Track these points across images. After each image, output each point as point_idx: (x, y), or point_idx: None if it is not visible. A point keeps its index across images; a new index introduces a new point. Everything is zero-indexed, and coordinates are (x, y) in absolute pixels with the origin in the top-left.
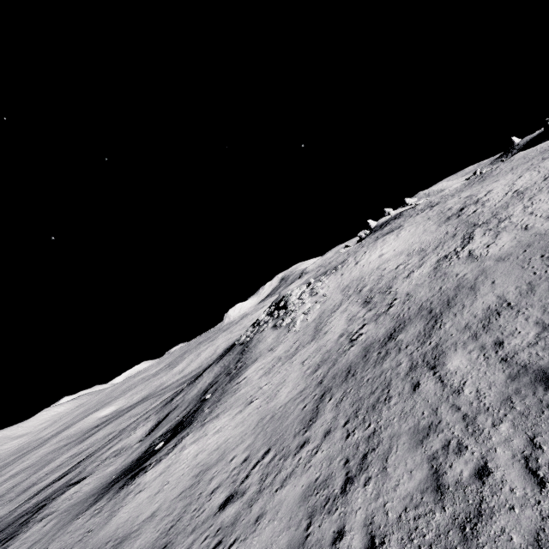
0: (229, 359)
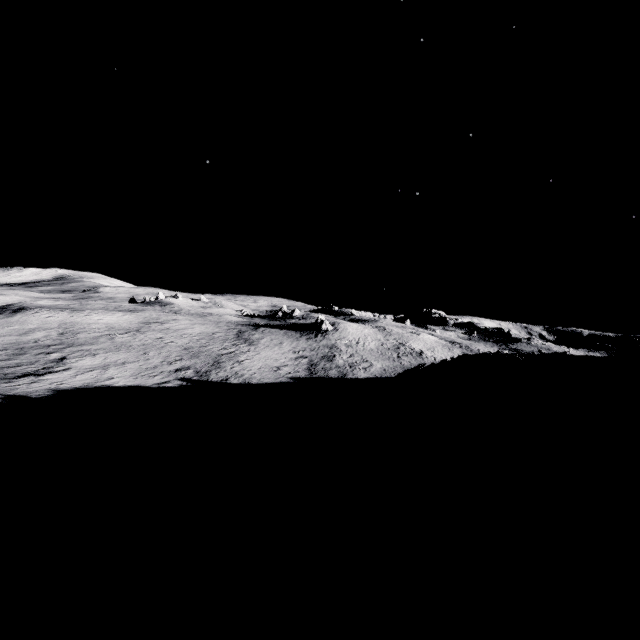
0: None
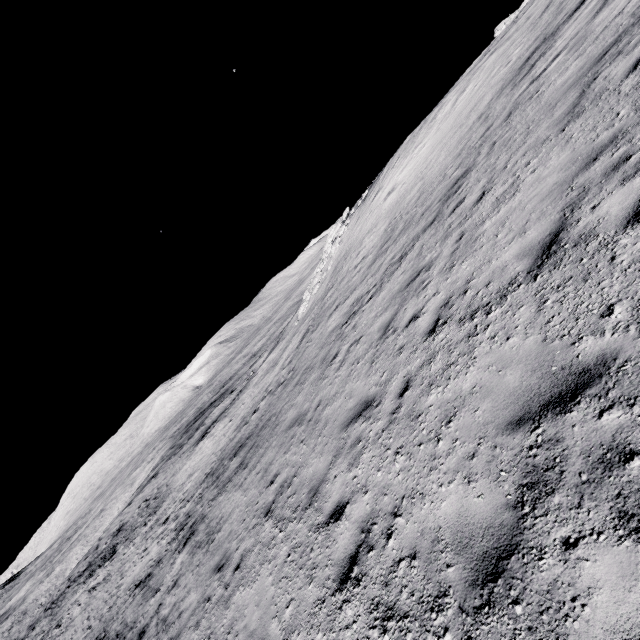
0: None
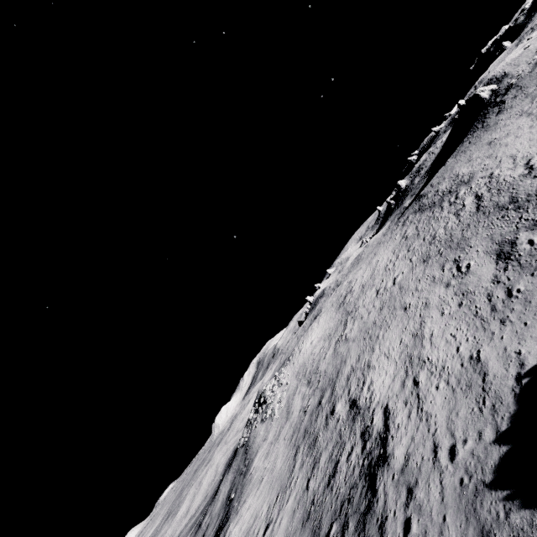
0: (237, 463)
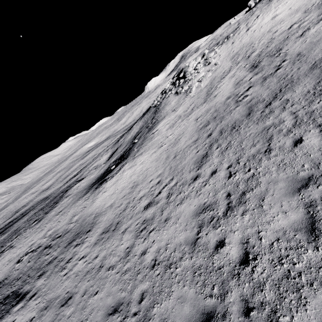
0: (147, 117)
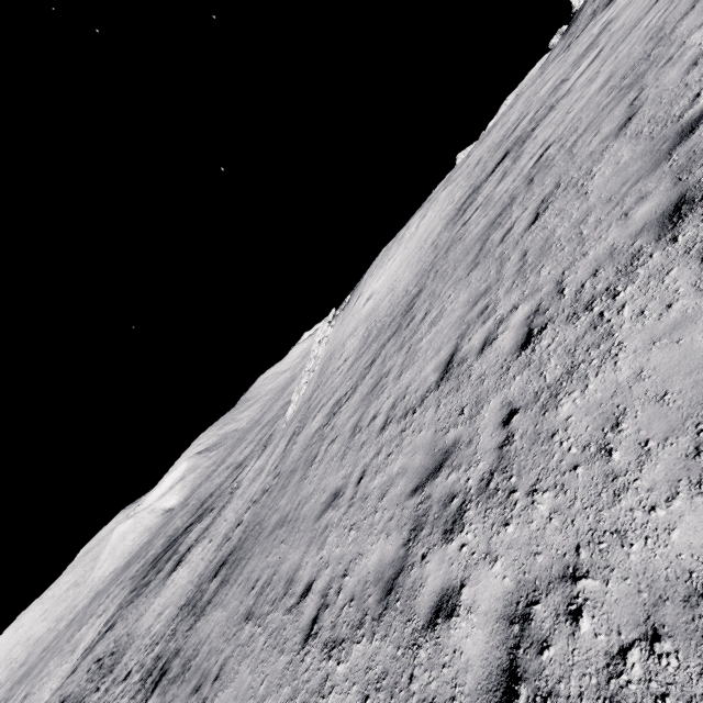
0: None
